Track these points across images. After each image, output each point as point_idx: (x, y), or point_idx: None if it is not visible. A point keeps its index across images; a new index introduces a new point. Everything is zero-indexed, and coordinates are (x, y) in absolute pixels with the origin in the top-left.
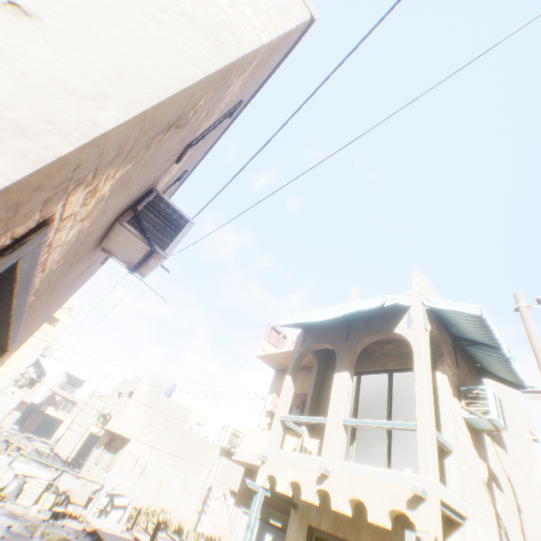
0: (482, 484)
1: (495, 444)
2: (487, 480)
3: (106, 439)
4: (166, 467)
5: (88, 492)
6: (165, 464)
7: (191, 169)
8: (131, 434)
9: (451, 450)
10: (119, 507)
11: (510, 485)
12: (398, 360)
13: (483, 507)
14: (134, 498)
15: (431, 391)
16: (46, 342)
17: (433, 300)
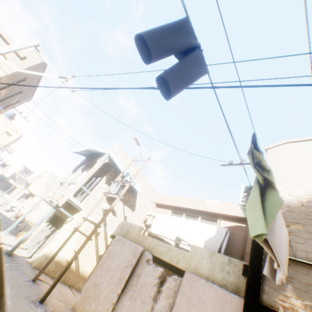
0: (101, 209)
1: (126, 206)
2: (107, 209)
3: (27, 195)
4: (48, 210)
5: (3, 202)
6: (48, 209)
7: (34, 89)
8: (36, 193)
9: (89, 194)
10: (14, 211)
11: (125, 218)
12: (106, 173)
13: (95, 212)
14: (20, 208)
15: (89, 176)
16: (3, 143)
17: (111, 153)
